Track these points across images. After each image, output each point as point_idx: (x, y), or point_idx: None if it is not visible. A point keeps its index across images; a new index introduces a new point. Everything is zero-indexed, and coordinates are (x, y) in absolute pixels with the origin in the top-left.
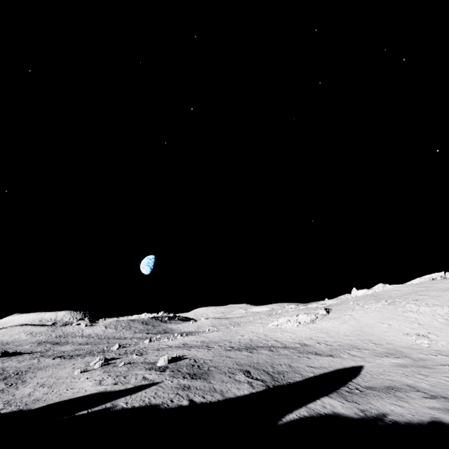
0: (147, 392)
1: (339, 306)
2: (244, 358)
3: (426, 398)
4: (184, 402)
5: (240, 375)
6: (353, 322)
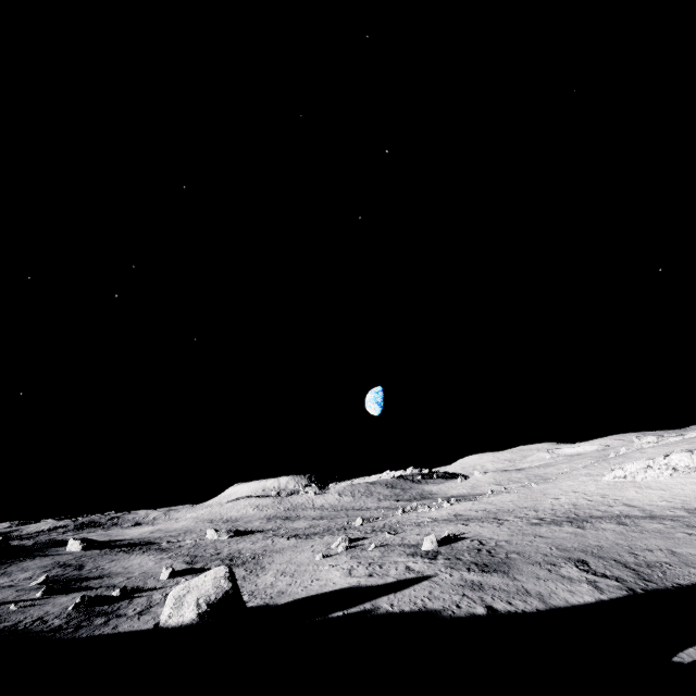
0: (417, 590)
1: None
2: (569, 537)
3: None
4: (478, 609)
5: (568, 568)
6: None
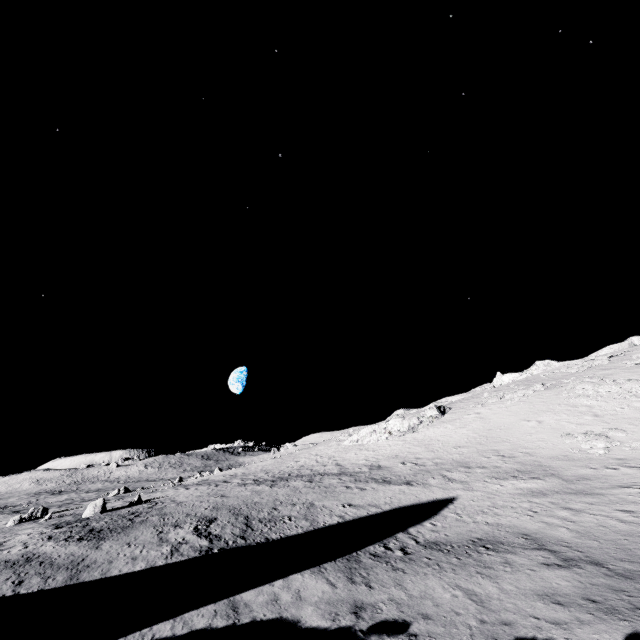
0: None
1: (465, 402)
2: (245, 495)
3: (549, 568)
4: None
5: (184, 529)
6: (478, 424)
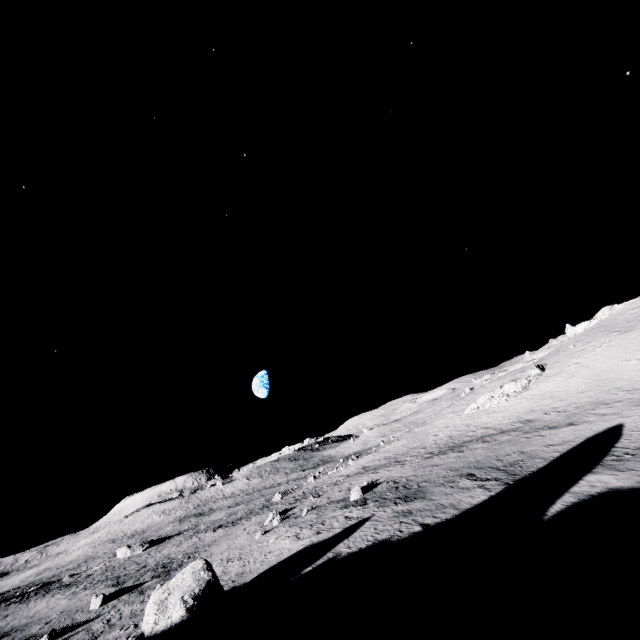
0: (364, 530)
1: (556, 357)
2: (455, 460)
3: None
4: (415, 528)
5: (463, 481)
6: (584, 372)
